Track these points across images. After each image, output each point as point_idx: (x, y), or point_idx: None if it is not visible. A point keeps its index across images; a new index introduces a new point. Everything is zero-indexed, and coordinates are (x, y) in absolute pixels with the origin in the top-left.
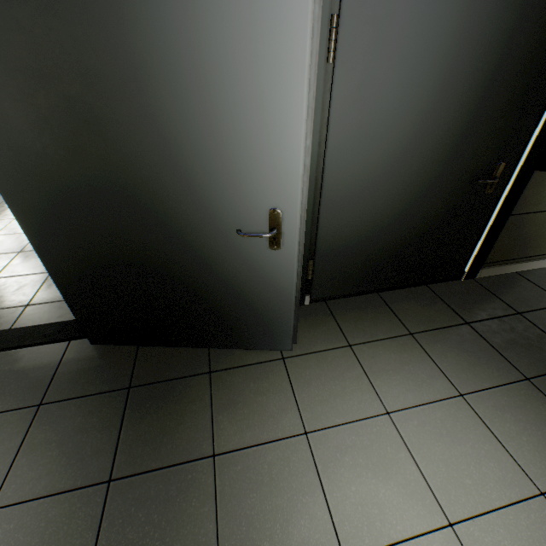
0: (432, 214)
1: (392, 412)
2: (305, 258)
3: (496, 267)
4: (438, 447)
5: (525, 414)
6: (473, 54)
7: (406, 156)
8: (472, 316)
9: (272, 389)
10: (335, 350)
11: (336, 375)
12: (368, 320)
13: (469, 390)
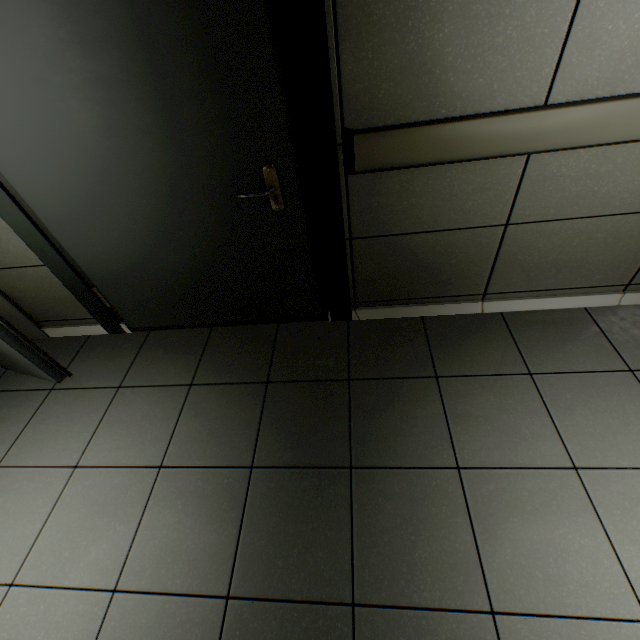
0: (213, 238)
1: (81, 467)
2: (82, 285)
3: (382, 308)
4: (80, 513)
5: (200, 506)
6: (81, 9)
7: (107, 167)
8: (285, 373)
9: (15, 418)
10: (102, 389)
11: (75, 417)
12: (167, 360)
13: (175, 463)
